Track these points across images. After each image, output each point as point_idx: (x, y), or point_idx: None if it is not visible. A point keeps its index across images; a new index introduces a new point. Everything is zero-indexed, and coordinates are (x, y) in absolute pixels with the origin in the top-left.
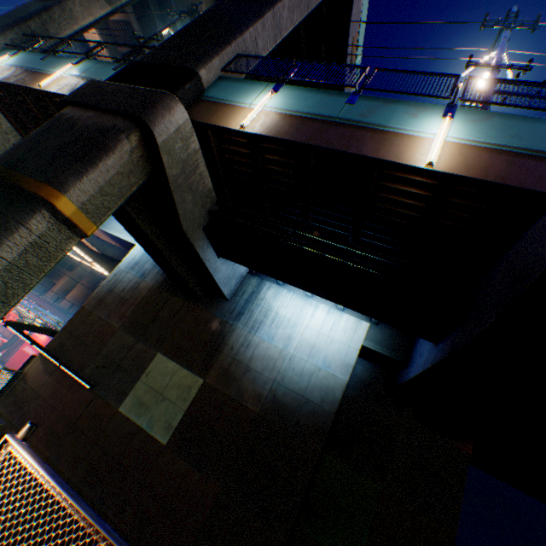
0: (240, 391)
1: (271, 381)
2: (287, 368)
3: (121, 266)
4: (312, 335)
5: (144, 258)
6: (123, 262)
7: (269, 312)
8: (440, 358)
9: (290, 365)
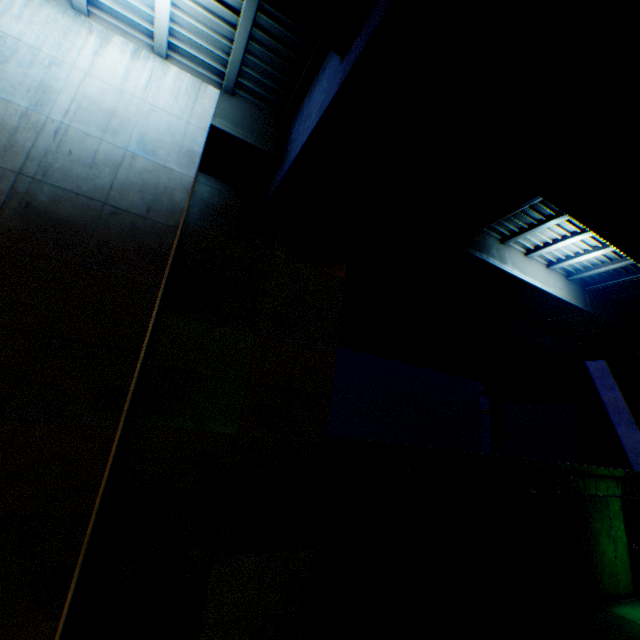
0: None
1: (13, 176)
2: (55, 151)
3: None
4: (107, 94)
5: None
6: None
7: None
8: (364, 45)
9: (61, 146)
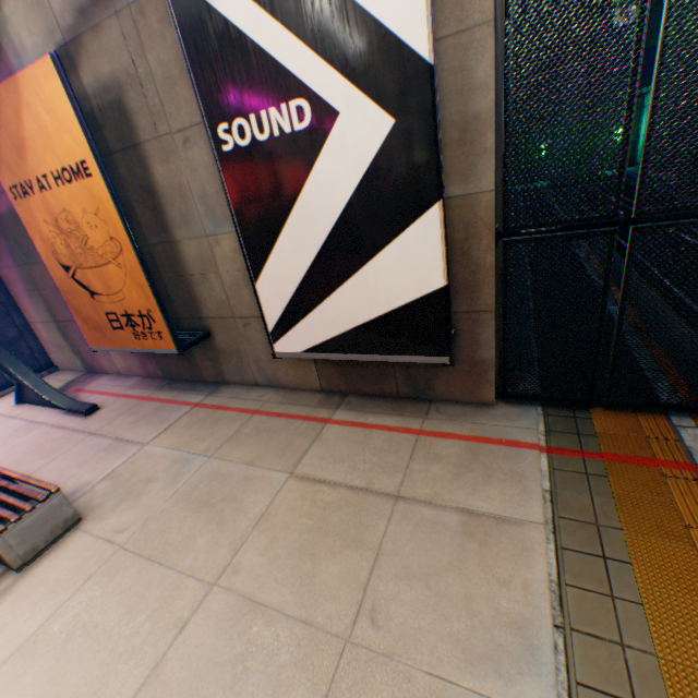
0: None
1: None
2: None
3: None
4: None
5: None
6: None
7: None
8: None
9: None
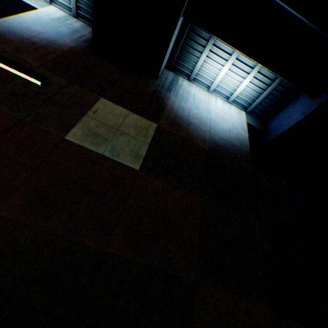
0: (189, 135)
1: (208, 132)
2: (214, 126)
3: (23, 17)
4: (220, 112)
5: (55, 23)
6: (24, 14)
7: (189, 94)
8: None
9: (215, 125)
